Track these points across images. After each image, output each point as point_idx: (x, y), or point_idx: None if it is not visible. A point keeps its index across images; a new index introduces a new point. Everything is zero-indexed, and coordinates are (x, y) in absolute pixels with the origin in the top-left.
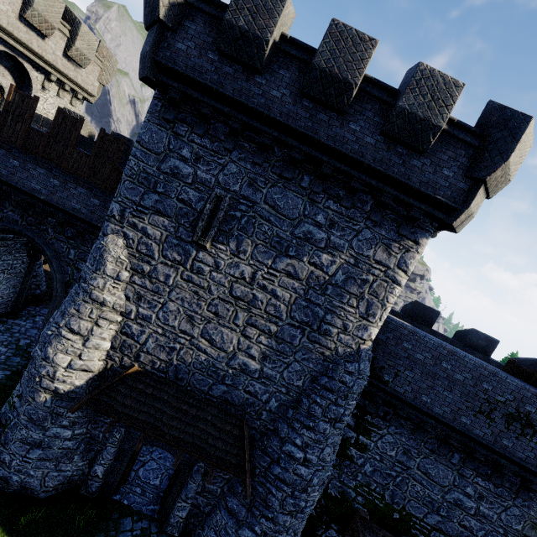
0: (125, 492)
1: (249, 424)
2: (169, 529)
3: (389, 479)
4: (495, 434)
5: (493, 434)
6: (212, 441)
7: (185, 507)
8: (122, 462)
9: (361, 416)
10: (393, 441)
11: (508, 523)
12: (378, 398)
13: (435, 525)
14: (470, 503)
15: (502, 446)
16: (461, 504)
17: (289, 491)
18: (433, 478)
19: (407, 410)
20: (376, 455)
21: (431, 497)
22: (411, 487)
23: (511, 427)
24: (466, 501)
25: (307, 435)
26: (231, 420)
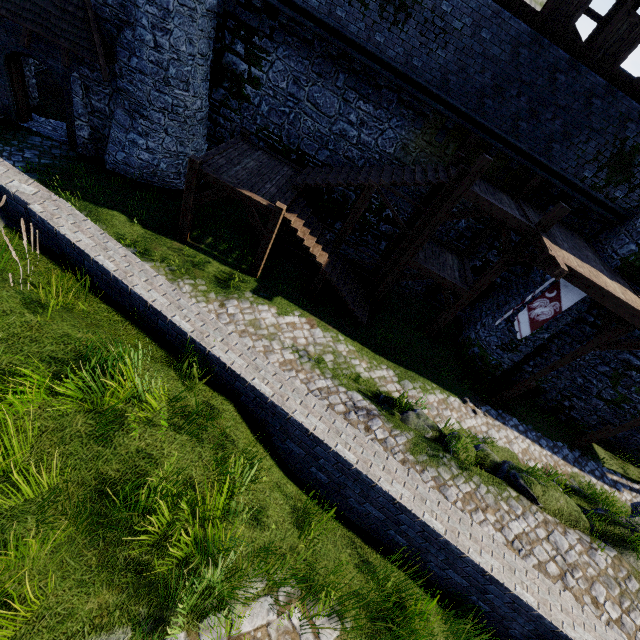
0: (34, 125)
1: (100, 15)
2: (79, 150)
3: (284, 118)
4: (369, 28)
5: (367, 28)
6: (56, 22)
7: (82, 126)
8: (2, 77)
9: (249, 40)
10: (283, 69)
11: (384, 148)
12: (256, 1)
13: (325, 161)
14: (353, 132)
15: (375, 45)
16: (346, 135)
17: (150, 82)
18: (321, 110)
19: (285, 12)
20: (269, 90)
21: (321, 131)
22: (303, 124)
23: (385, 14)
24: (350, 130)
25: (151, 12)
26: (72, 1)
